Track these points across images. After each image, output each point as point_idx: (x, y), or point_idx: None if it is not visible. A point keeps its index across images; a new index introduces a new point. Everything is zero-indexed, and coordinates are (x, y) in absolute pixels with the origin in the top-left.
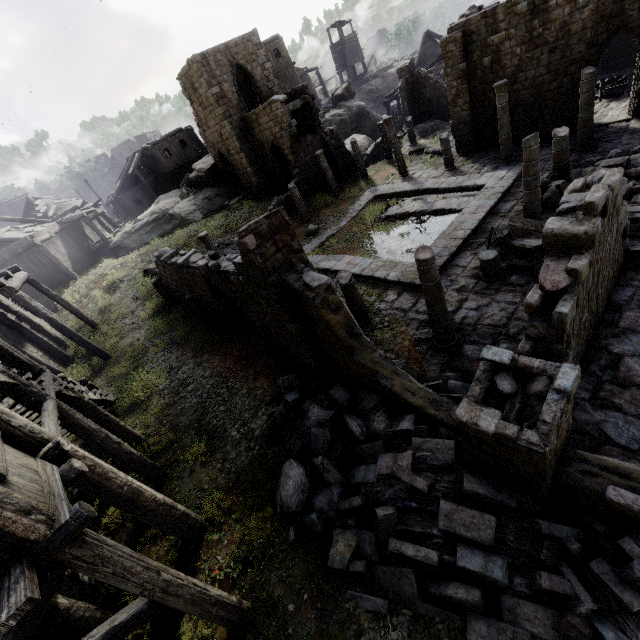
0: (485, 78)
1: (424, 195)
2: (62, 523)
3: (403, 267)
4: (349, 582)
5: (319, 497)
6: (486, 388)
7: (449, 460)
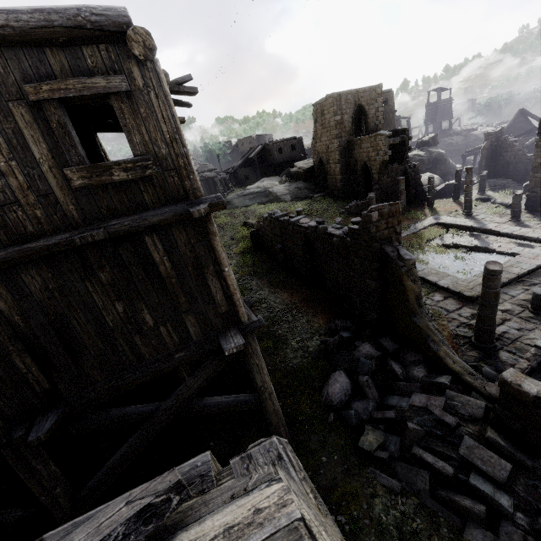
0: None
1: (484, 233)
2: (254, 320)
3: (454, 279)
4: (371, 463)
5: (357, 403)
6: (532, 367)
7: (477, 415)
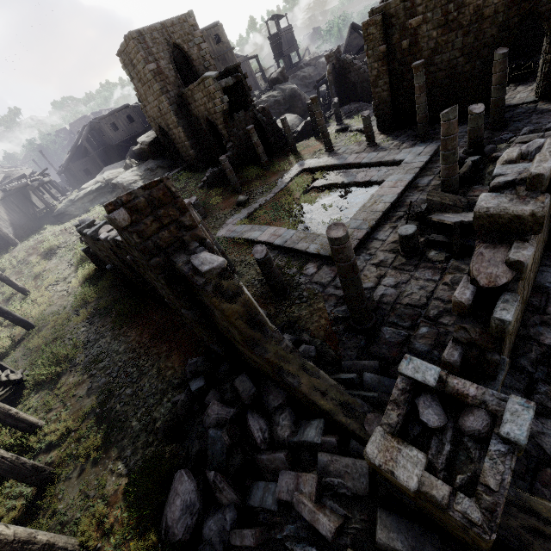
0: (404, 60)
1: (347, 169)
2: None
3: (323, 239)
4: None
5: (209, 522)
6: (405, 414)
7: (360, 490)
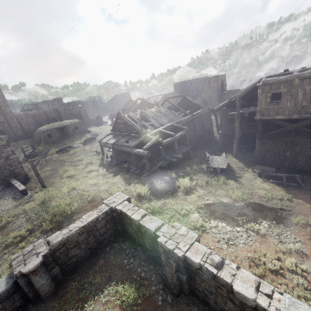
0: None
1: None
2: None
3: None
4: None
5: None
6: None
7: None
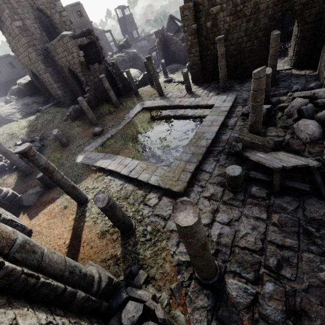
0: (208, 36)
1: (174, 109)
2: None
3: (162, 171)
4: None
5: None
6: None
7: None
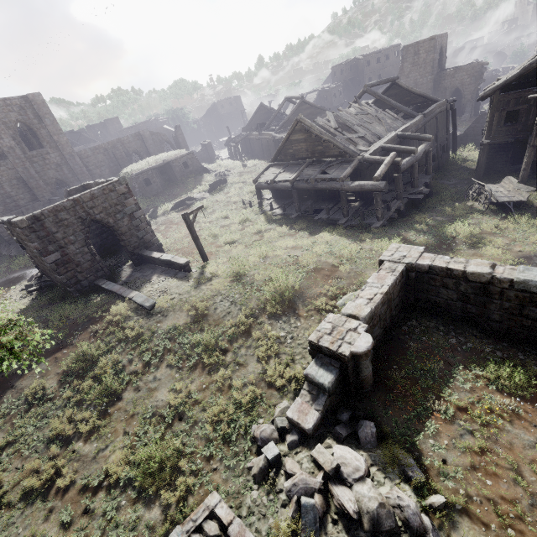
0: None
1: None
2: None
3: None
4: None
5: None
6: None
7: None
